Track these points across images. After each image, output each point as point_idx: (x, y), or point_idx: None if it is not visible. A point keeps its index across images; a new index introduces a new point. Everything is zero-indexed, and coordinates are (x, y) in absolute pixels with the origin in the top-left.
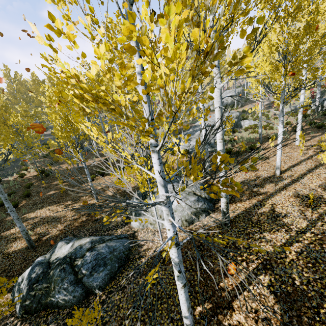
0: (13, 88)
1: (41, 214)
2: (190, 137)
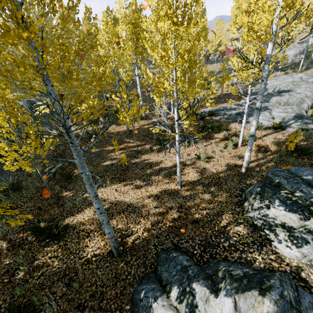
0: (38, 25)
1: (107, 195)
2: (264, 104)
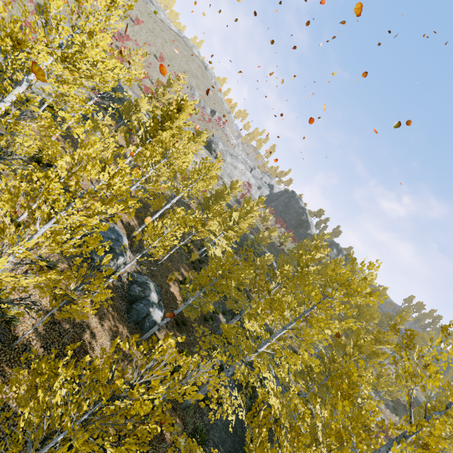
0: None
1: None
2: None
